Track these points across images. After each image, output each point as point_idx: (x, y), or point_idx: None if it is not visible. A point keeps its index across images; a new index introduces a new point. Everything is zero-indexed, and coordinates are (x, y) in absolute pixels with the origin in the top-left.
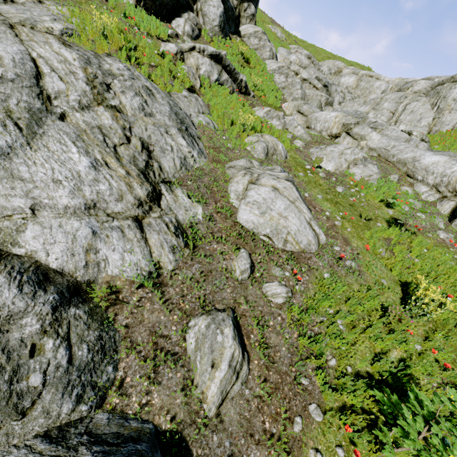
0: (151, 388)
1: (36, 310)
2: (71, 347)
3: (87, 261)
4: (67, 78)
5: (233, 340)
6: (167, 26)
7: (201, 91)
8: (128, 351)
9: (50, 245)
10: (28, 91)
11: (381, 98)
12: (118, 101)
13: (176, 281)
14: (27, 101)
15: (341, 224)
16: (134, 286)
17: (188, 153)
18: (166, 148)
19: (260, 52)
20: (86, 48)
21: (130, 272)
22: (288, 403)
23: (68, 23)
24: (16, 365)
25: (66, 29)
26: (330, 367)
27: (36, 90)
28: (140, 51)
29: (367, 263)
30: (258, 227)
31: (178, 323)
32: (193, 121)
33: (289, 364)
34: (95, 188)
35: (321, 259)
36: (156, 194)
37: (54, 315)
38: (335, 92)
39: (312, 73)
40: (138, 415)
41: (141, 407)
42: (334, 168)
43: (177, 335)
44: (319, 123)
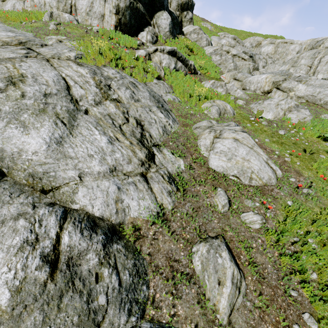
0: (175, 301)
1: (93, 248)
2: (119, 273)
3: (117, 209)
4: (84, 86)
5: (230, 261)
6: (135, 39)
7: (165, 77)
8: (153, 273)
9: (93, 200)
10: (65, 99)
11: (298, 57)
12: (117, 95)
13: (176, 217)
14: (66, 105)
15: (290, 160)
16: (149, 224)
17: (166, 122)
18: (151, 121)
19: (199, 42)
20: (91, 64)
21: (144, 214)
22: (284, 313)
23: (78, 51)
24: (89, 289)
25: (77, 55)
26: (313, 280)
27: (69, 97)
28: (123, 59)
29: (321, 189)
30: (227, 170)
31: (184, 249)
32: (164, 99)
33: (277, 279)
34: (113, 157)
35: (282, 190)
36: (151, 155)
37: (105, 251)
38: (258, 59)
39: (239, 49)
40: (171, 324)
41: (171, 317)
42: (273, 117)
43: (185, 259)
44: (253, 84)
